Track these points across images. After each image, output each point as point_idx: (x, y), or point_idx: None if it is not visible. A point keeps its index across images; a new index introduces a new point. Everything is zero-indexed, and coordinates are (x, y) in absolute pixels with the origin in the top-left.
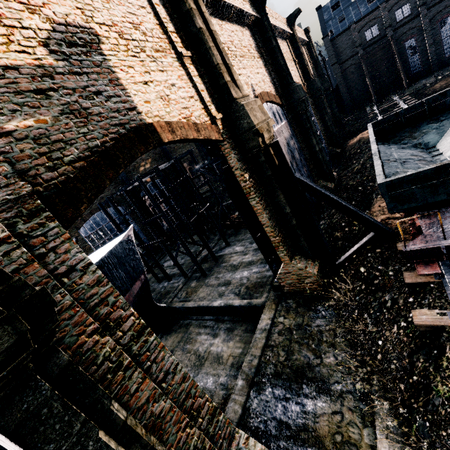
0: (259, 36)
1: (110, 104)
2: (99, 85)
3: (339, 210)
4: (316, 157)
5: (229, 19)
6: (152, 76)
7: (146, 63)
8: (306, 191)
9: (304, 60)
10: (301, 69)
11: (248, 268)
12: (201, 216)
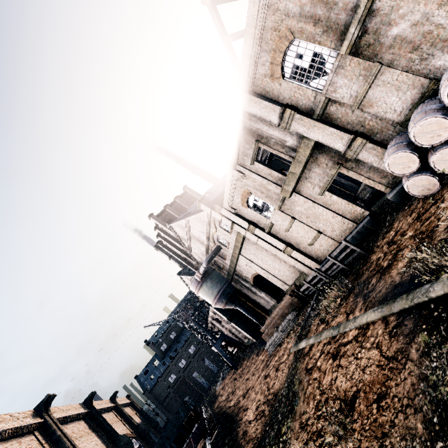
0: (90, 420)
1: None
2: None
3: None
4: None
5: (71, 421)
6: None
7: None
8: None
9: (128, 416)
10: (127, 423)
11: None
12: None
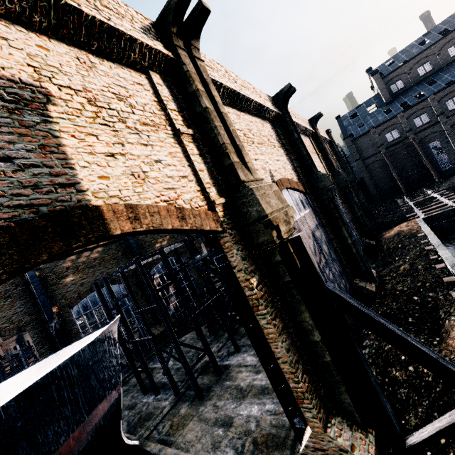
0: (280, 129)
1: (22, 175)
2: (14, 149)
3: (404, 351)
4: (349, 250)
5: (249, 111)
6: (126, 148)
7: (122, 134)
8: (346, 312)
9: (327, 154)
10: (324, 162)
11: (259, 401)
12: (210, 305)
